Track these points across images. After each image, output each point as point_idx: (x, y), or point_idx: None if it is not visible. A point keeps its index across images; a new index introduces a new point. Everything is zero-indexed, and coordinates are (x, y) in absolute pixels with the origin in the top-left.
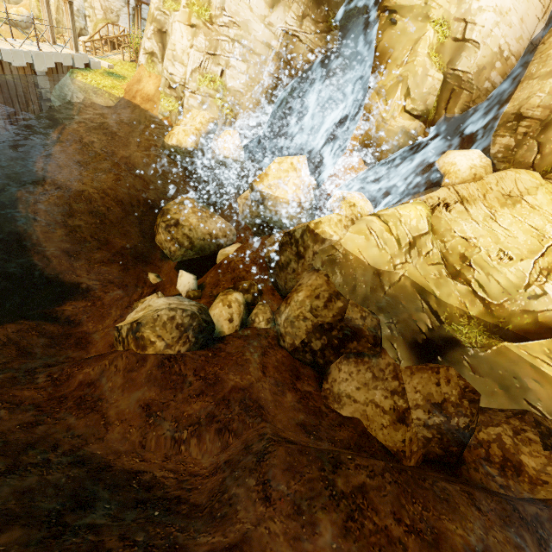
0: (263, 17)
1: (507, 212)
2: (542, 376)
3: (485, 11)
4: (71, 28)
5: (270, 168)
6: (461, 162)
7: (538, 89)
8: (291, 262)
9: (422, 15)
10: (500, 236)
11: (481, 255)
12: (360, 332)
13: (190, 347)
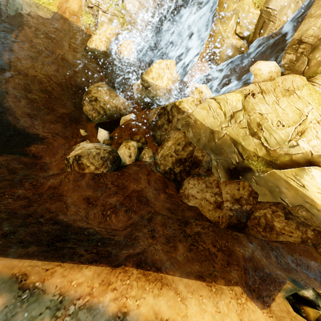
0: None
1: (285, 100)
2: (290, 186)
3: None
4: None
5: (153, 67)
6: (264, 68)
7: (313, 24)
8: (164, 125)
9: None
10: (280, 113)
11: (268, 124)
12: (200, 163)
13: (108, 169)
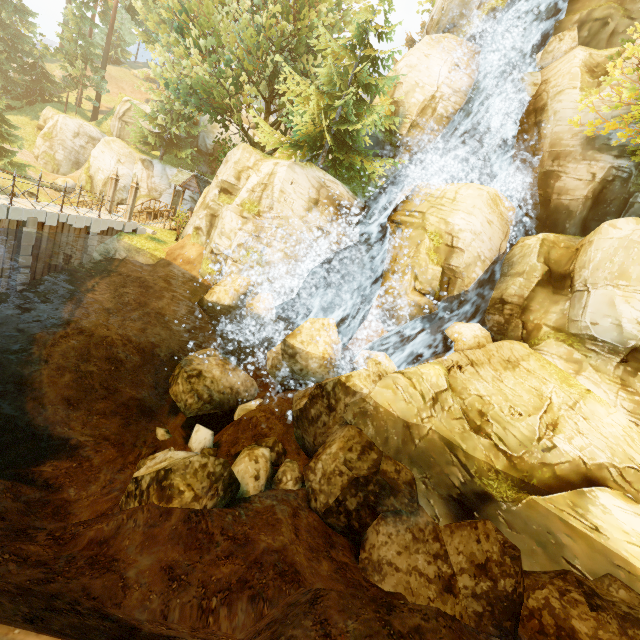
0: (302, 217)
1: (510, 374)
2: (572, 530)
3: (464, 231)
4: (131, 204)
5: (303, 327)
6: (465, 332)
7: (511, 283)
8: (321, 415)
9: (420, 229)
10: (508, 395)
11: (496, 411)
12: (396, 486)
13: (216, 502)
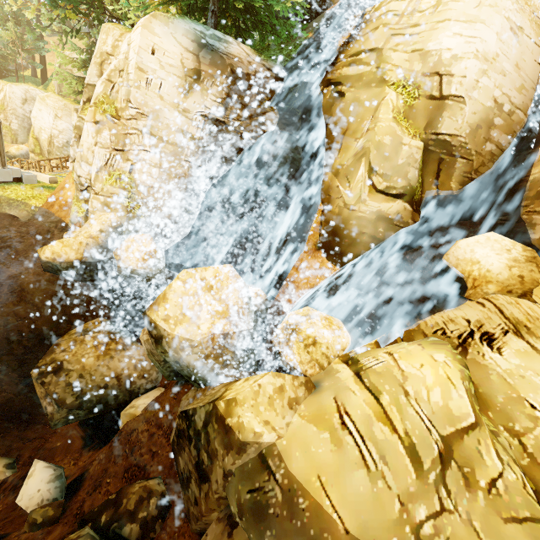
0: (176, 104)
1: None
2: None
3: (462, 59)
4: None
5: (170, 288)
6: (487, 257)
7: None
8: (190, 479)
9: (376, 80)
10: None
11: None
12: None
13: None
